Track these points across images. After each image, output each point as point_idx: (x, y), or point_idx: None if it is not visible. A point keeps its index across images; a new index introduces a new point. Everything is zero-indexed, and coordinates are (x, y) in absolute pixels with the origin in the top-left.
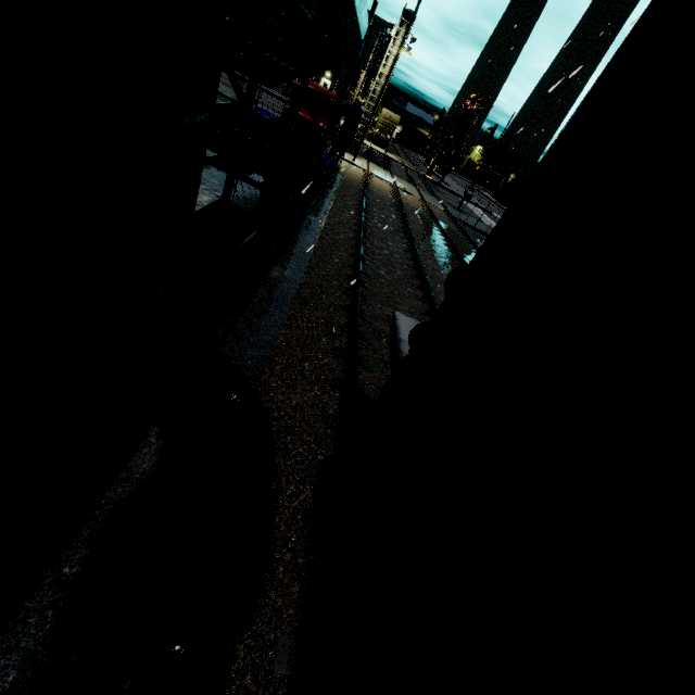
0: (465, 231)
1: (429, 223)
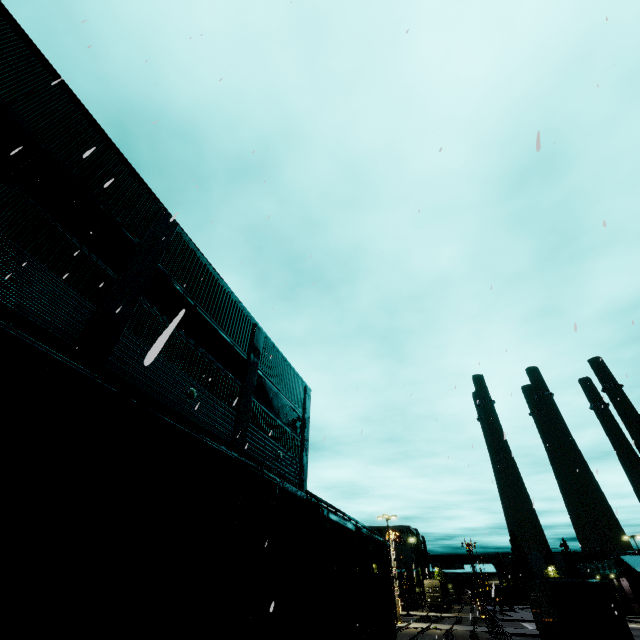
0: (473, 632)
1: (442, 636)
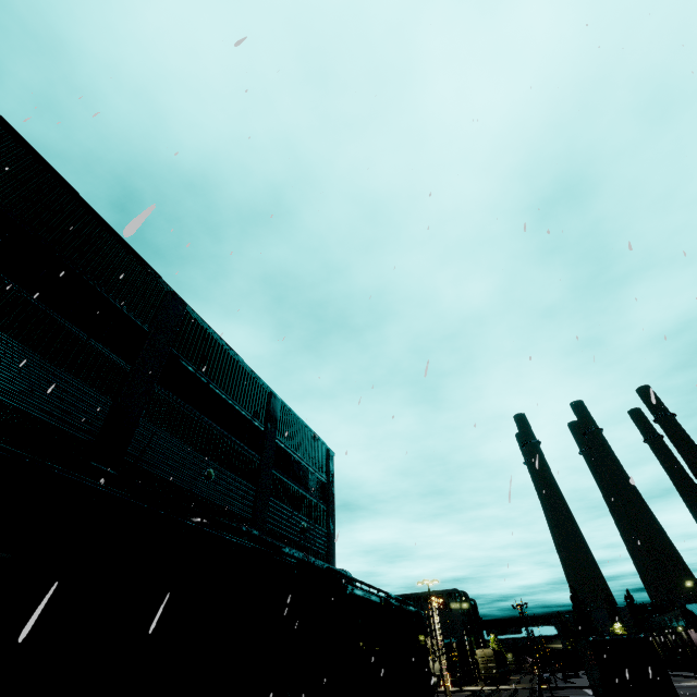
0: None
1: None
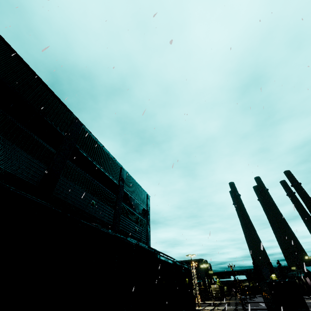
0: (235, 309)
1: None
